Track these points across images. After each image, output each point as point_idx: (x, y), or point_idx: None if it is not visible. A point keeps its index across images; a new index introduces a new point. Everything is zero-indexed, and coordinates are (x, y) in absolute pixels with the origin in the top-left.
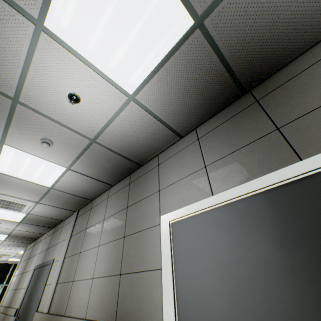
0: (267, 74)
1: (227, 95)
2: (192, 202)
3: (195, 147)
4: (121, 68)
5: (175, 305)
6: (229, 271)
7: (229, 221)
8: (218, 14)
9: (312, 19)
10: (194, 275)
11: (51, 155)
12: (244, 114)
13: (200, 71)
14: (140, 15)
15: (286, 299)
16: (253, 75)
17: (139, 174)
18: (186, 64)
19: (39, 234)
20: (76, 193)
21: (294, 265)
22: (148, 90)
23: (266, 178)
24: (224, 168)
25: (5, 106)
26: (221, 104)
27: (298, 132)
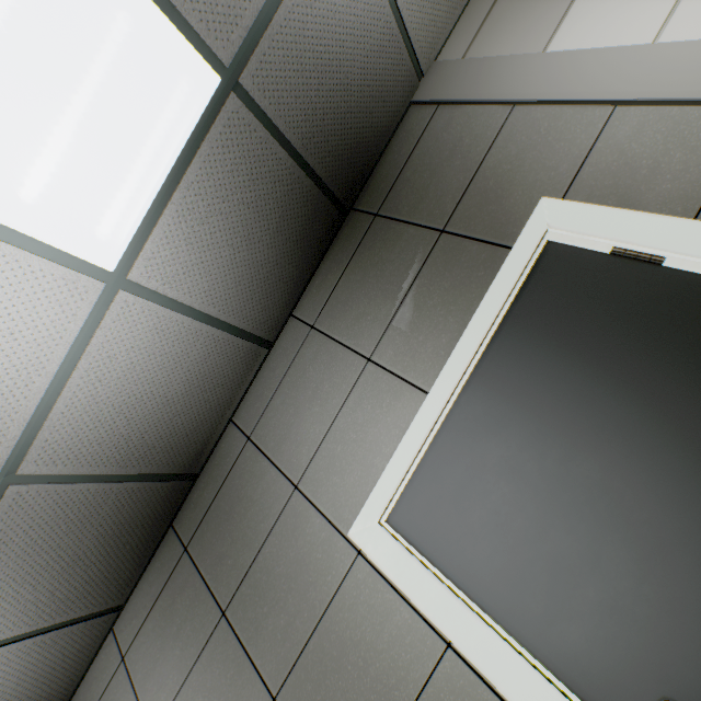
0: (364, 173)
1: (323, 222)
2: (398, 439)
3: (318, 343)
4: (62, 202)
5: (549, 680)
6: (574, 482)
7: (496, 406)
8: (261, 66)
9: (385, 82)
10: (527, 566)
11: None
12: (370, 241)
13: (263, 182)
14: (87, 56)
15: (675, 432)
16: (347, 179)
17: (202, 502)
18: (232, 170)
19: None
20: None
21: (636, 377)
22: (160, 248)
23: (490, 300)
24: (408, 336)
25: None
26: (319, 244)
27: (474, 220)
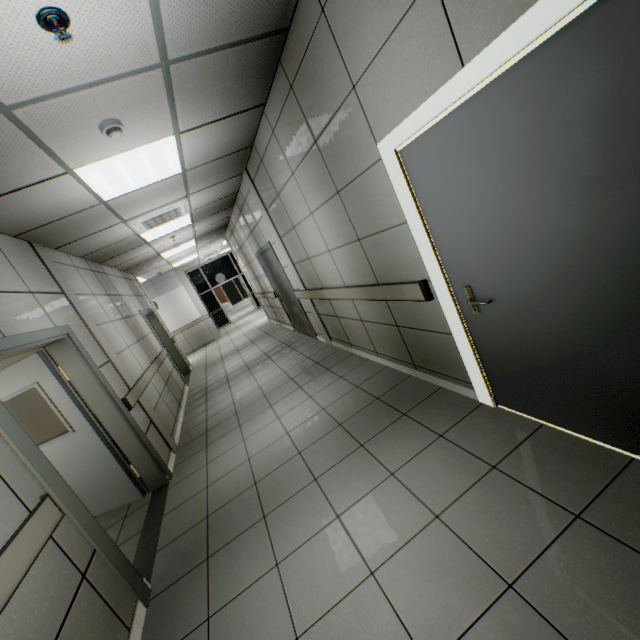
0: None
1: None
2: (425, 98)
3: None
4: None
5: (437, 256)
6: (502, 205)
7: (499, 122)
8: None
9: None
10: (453, 221)
11: (137, 137)
12: None
13: None
14: None
15: (580, 222)
16: None
17: (295, 56)
18: None
19: (226, 220)
20: (221, 154)
21: (605, 173)
22: None
23: None
24: None
25: (7, 130)
26: None
27: None
